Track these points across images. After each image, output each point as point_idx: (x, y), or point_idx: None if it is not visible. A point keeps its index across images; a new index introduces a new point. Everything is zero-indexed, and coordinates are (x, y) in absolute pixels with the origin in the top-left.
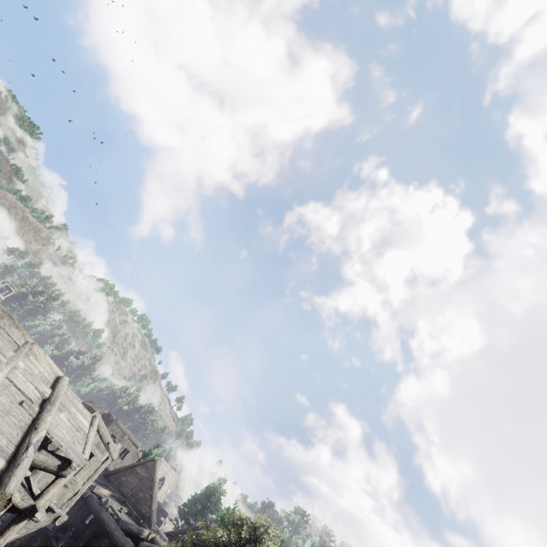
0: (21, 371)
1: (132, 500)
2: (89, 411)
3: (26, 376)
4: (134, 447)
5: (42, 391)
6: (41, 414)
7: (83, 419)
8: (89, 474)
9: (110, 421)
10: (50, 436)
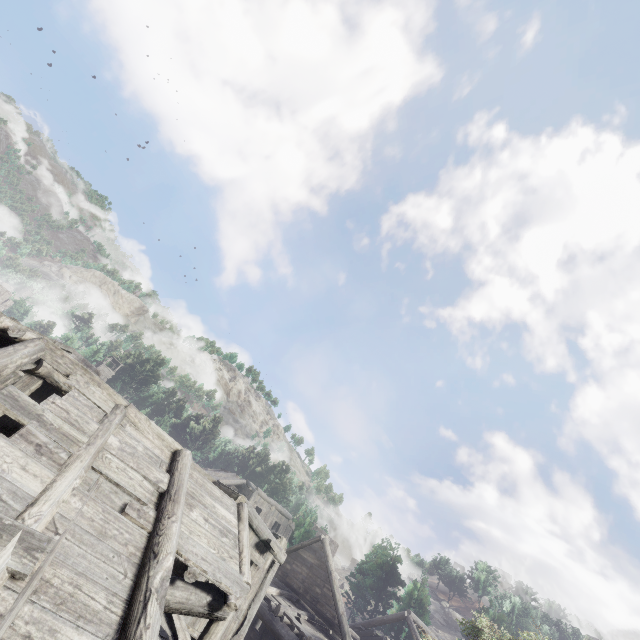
0: (115, 452)
1: (308, 598)
2: (230, 496)
3: (125, 459)
4: (285, 519)
5: (154, 481)
6: (159, 522)
7: (225, 512)
8: (253, 591)
9: (251, 492)
10: (183, 558)
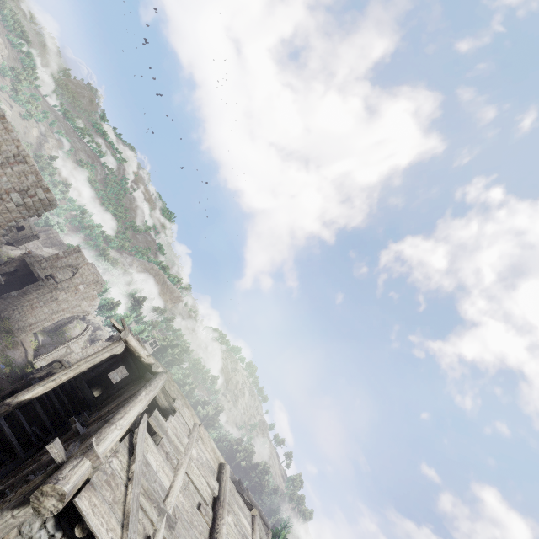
0: (195, 461)
1: None
2: (246, 505)
3: (199, 468)
4: (265, 527)
5: (212, 487)
6: (215, 521)
7: (245, 520)
8: None
9: (241, 491)
10: None
